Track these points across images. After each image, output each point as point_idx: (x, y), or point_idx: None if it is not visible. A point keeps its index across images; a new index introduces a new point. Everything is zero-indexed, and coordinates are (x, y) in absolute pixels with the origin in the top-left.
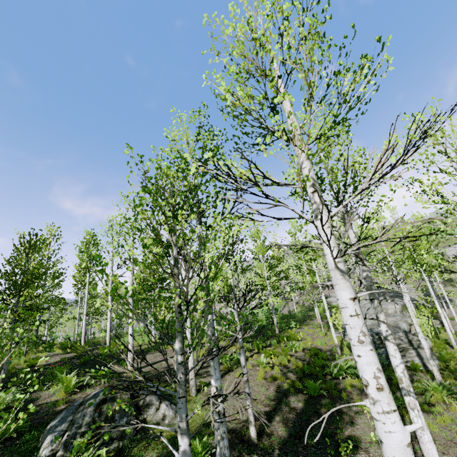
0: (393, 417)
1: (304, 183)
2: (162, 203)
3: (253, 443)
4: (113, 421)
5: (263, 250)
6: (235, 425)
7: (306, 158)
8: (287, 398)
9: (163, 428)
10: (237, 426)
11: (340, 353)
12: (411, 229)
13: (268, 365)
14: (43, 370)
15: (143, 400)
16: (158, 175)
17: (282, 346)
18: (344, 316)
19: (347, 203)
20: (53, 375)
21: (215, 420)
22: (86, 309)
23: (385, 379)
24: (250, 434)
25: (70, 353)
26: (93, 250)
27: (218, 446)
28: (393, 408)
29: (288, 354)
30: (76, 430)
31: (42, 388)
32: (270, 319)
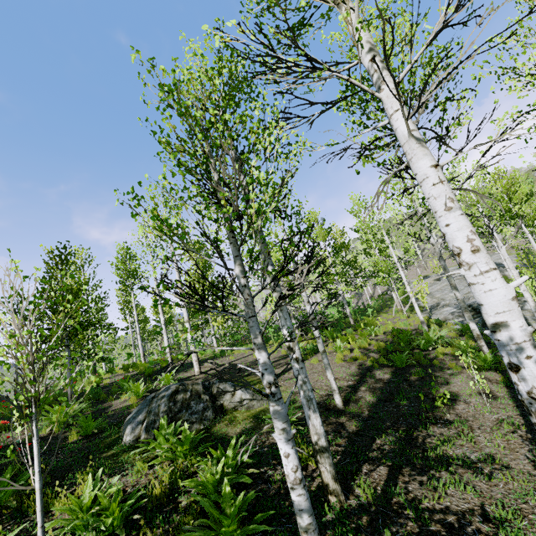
0: (493, 275)
1: (359, 55)
2: (188, 103)
3: (340, 410)
4: (189, 408)
5: (323, 235)
6: (318, 399)
7: (358, 18)
8: (371, 372)
9: (237, 349)
10: (320, 400)
11: (428, 329)
12: (505, 174)
13: (346, 349)
14: (109, 387)
15: (217, 388)
16: (177, 80)
17: (359, 331)
18: (426, 190)
19: (417, 59)
20: (120, 389)
21: (294, 368)
22: (138, 328)
23: (481, 242)
24: (335, 403)
25: (132, 372)
26: (131, 265)
27: (302, 390)
28: (493, 267)
29: (367, 338)
30: (155, 418)
31: (112, 399)
32: (343, 315)
